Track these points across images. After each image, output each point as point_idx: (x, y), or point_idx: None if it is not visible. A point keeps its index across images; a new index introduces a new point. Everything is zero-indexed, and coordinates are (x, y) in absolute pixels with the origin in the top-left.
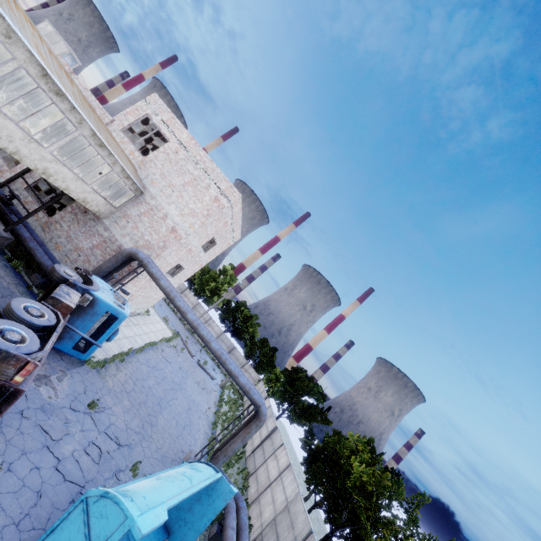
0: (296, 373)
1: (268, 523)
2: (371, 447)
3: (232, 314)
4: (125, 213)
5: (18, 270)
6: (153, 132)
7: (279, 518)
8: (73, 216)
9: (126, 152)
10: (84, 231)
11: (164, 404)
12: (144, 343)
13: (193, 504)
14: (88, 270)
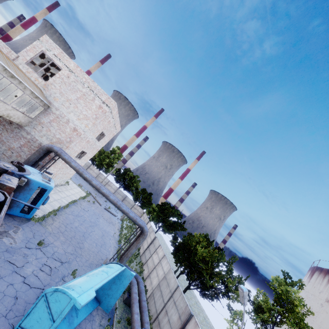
0: (164, 205)
1: (155, 287)
2: (207, 238)
3: (122, 177)
4: (39, 121)
5: None
6: (49, 63)
7: (161, 283)
8: (2, 127)
9: (32, 79)
10: (12, 136)
11: (86, 235)
12: (68, 202)
13: (111, 285)
14: (20, 161)
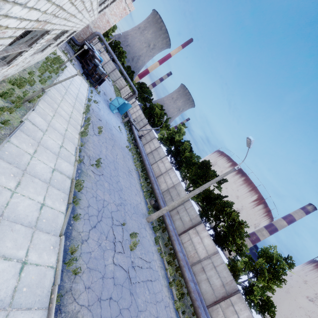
0: (143, 85)
1: (134, 118)
2: (161, 107)
3: (113, 49)
4: None
5: None
6: None
7: (137, 117)
8: None
9: None
10: None
11: (105, 87)
12: None
13: (123, 107)
14: (77, 34)
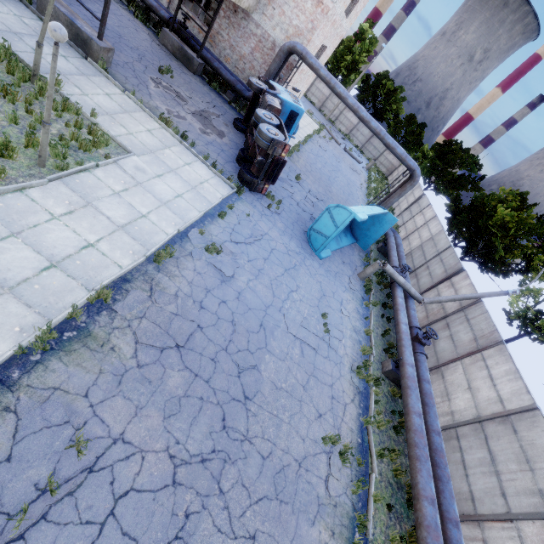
0: (448, 146)
1: (415, 247)
2: (522, 198)
3: (371, 93)
4: None
5: (217, 90)
6: None
7: (424, 244)
8: (227, 21)
9: None
10: (240, 35)
11: (332, 180)
12: (304, 137)
13: (370, 227)
14: (255, 76)
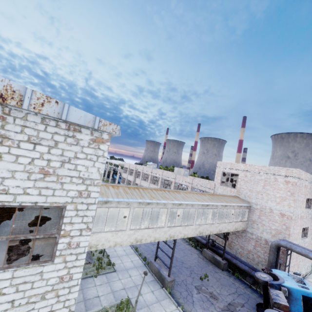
0: None
1: None
2: None
3: None
4: (252, 220)
5: (239, 278)
6: (230, 176)
7: None
8: (234, 235)
9: (228, 192)
10: (244, 240)
11: None
12: None
13: None
14: (262, 261)
